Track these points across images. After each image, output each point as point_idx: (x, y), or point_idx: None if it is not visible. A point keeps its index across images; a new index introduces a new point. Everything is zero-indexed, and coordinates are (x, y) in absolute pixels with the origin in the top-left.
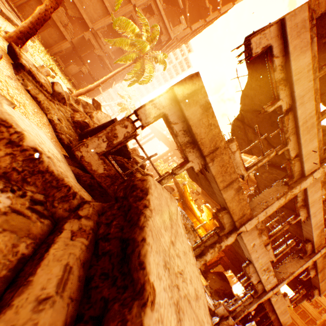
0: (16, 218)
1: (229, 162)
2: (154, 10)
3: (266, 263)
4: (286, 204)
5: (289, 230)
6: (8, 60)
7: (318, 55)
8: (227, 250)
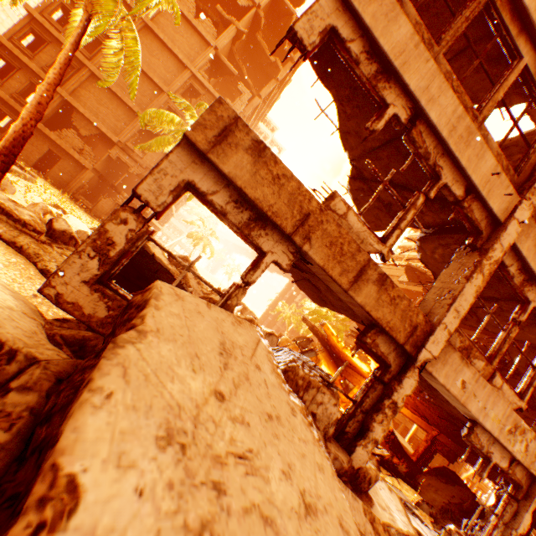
0: None
1: (342, 234)
2: (198, 90)
3: (507, 415)
4: (498, 291)
5: (530, 342)
6: None
7: (437, 35)
8: (438, 419)
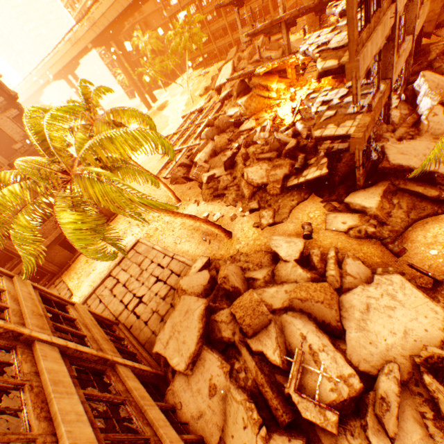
0: (398, 198)
1: (377, 107)
2: None
3: (404, 54)
4: None
5: None
6: (271, 228)
7: None
8: None
